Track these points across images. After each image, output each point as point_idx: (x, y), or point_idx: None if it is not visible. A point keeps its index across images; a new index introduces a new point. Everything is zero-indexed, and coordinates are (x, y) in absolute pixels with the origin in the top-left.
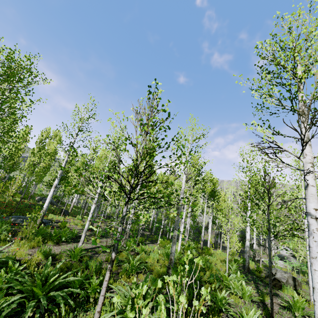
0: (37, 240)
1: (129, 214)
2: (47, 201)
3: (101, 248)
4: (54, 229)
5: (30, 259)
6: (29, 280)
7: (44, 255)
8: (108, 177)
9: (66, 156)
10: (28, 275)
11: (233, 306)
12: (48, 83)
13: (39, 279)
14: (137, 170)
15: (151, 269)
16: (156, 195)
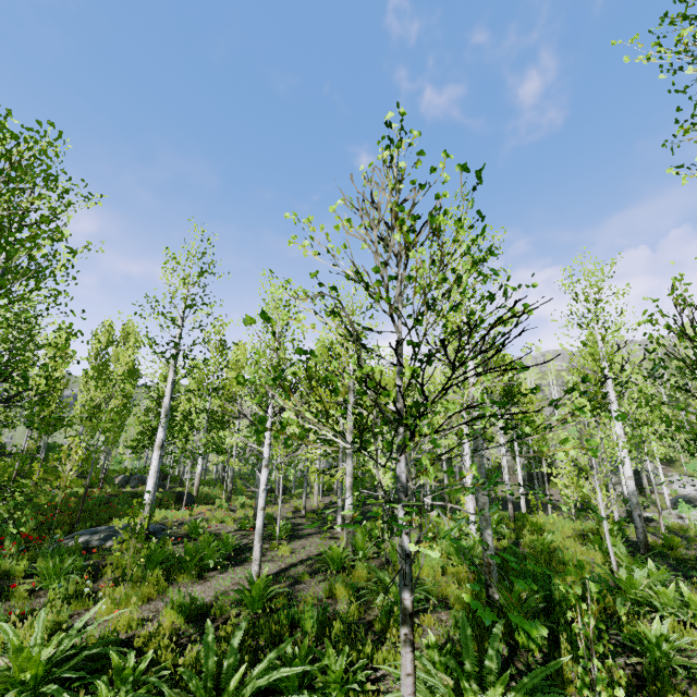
0: (153, 581)
1: (338, 474)
2: (150, 484)
3: (300, 566)
4: (185, 545)
5: (153, 634)
6: (175, 696)
7: (183, 614)
8: (364, 382)
9: (170, 372)
10: (165, 678)
11: (687, 653)
12: (98, 203)
13: (201, 689)
14: (401, 354)
15: (438, 594)
16: (486, 408)
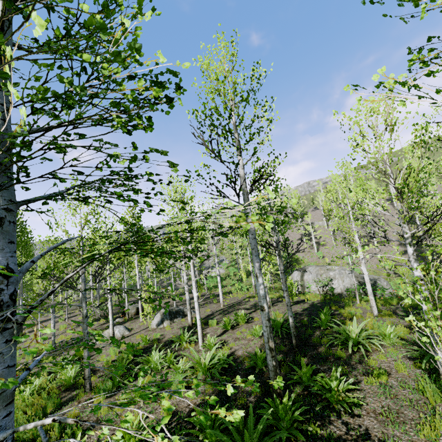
0: None
1: None
2: None
3: None
4: None
5: None
6: None
7: None
8: None
9: None
10: None
11: None
12: None
13: None
14: None
15: None
16: None
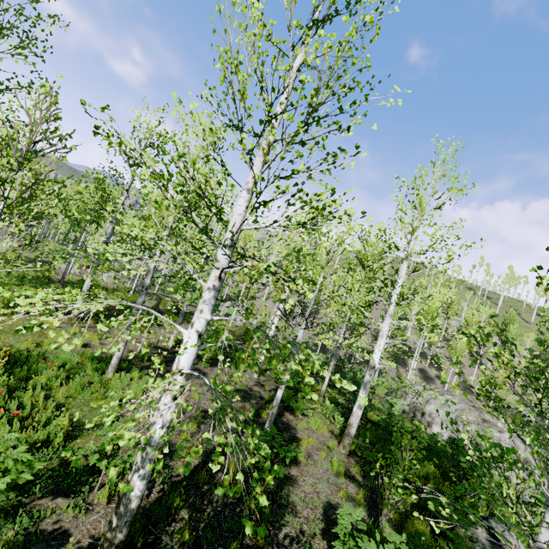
0: None
1: None
2: None
3: None
4: None
5: None
6: None
7: None
8: None
9: None
10: None
11: None
12: None
13: None
14: None
15: None
16: None
